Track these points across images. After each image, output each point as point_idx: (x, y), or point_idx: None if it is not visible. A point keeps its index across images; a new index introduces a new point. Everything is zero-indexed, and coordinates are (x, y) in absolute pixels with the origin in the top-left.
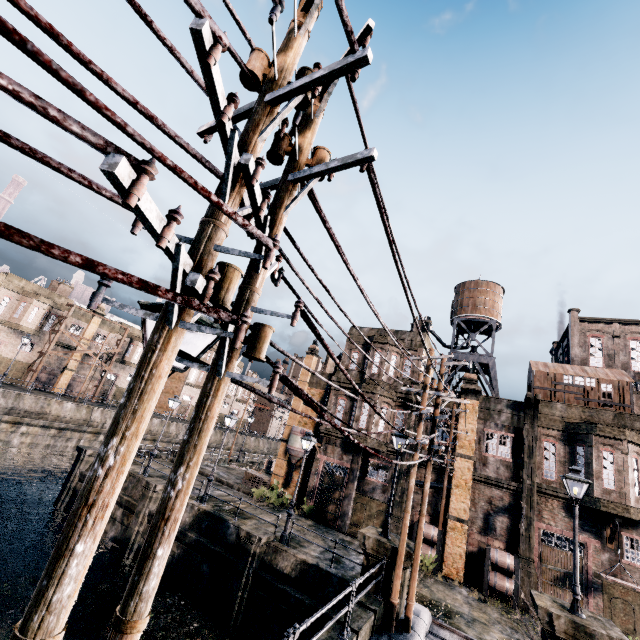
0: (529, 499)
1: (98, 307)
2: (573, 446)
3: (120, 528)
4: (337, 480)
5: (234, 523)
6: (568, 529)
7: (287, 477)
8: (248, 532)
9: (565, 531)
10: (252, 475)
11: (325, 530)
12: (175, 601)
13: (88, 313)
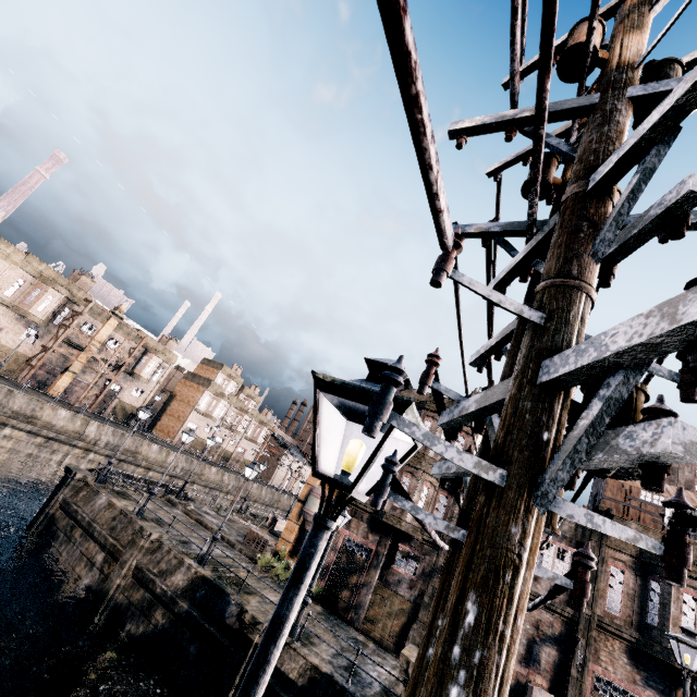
0: (586, 633)
1: (118, 308)
2: (646, 578)
3: (98, 576)
4: (357, 562)
5: (236, 599)
6: (629, 680)
7: (297, 545)
8: (254, 617)
9: (625, 682)
10: (257, 535)
11: (336, 622)
12: (150, 687)
13: (106, 313)
